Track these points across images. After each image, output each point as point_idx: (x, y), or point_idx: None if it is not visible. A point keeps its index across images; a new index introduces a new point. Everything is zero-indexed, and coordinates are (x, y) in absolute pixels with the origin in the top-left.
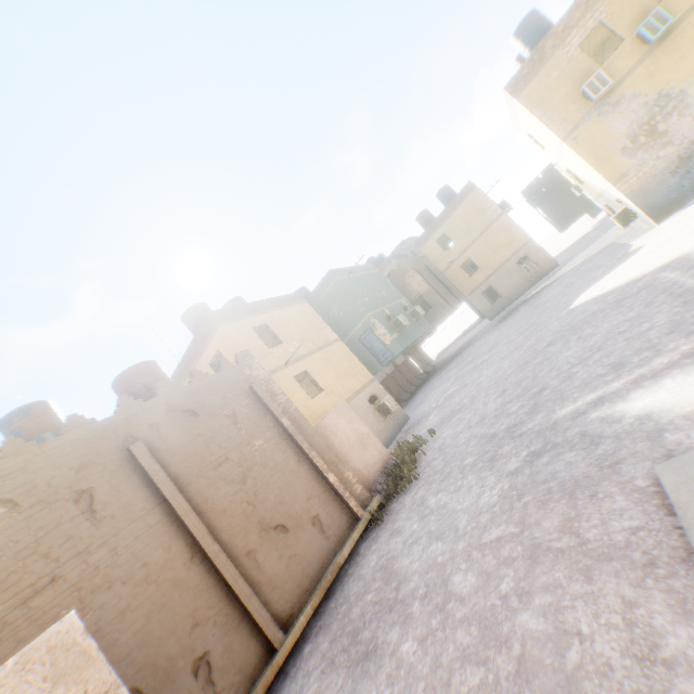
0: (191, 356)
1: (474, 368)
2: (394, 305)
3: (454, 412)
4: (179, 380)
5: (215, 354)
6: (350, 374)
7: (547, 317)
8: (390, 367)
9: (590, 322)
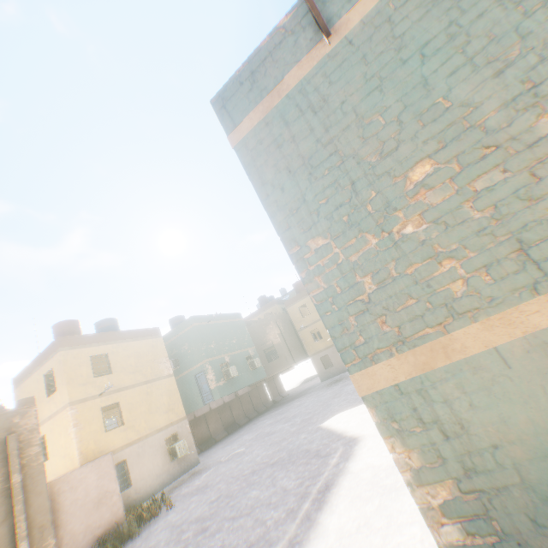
0: (38, 362)
1: (266, 434)
2: (238, 353)
3: (203, 487)
4: (26, 375)
5: (51, 369)
6: (163, 410)
7: (317, 418)
8: (232, 395)
9: (293, 463)
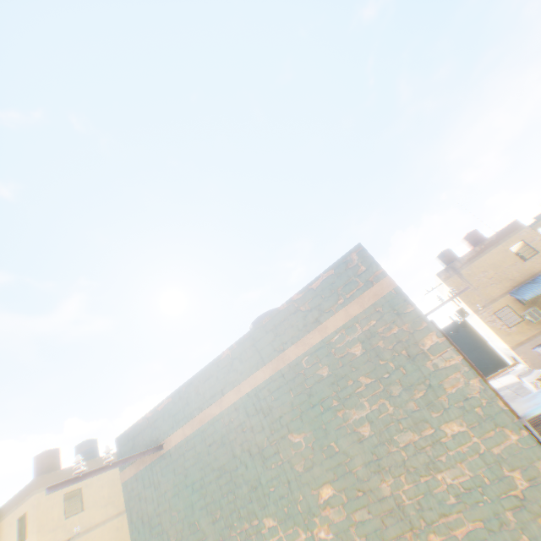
0: (15, 501)
1: None
2: None
3: None
4: (2, 514)
5: (25, 512)
6: None
7: None
8: None
9: None
